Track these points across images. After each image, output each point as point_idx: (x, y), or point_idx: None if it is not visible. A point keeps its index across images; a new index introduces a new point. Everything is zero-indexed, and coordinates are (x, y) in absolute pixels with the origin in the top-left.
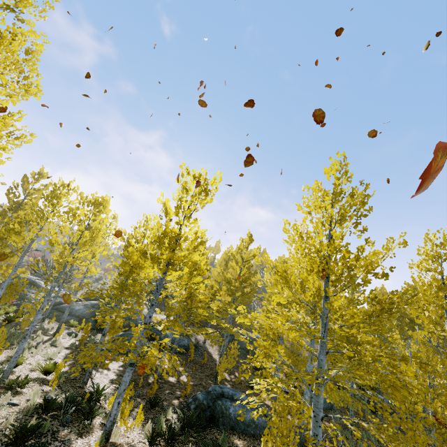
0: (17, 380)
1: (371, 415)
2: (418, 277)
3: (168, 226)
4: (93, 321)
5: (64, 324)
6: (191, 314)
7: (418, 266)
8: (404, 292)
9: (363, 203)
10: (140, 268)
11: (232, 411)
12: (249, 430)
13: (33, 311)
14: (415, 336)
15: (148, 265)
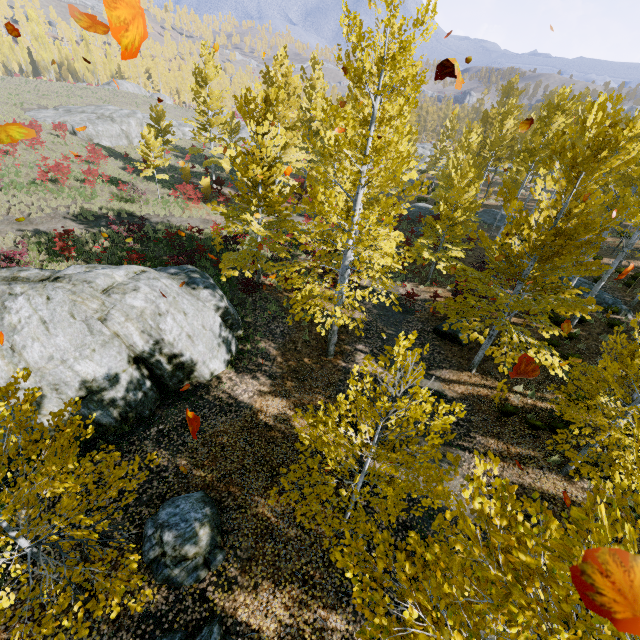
0: None
1: None
2: None
3: None
4: None
5: None
6: None
7: None
8: None
9: None
10: None
11: None
12: None
13: None
14: None
15: None
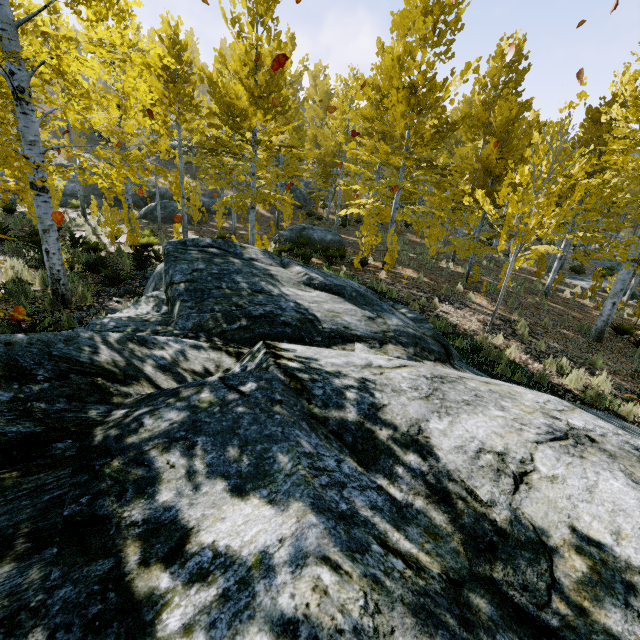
0: (147, 242)
1: (405, 230)
2: (477, 95)
3: (260, 59)
4: (97, 198)
5: (93, 202)
6: (296, 158)
7: (481, 83)
8: (464, 117)
9: (458, 21)
10: (246, 117)
11: (316, 236)
12: (331, 244)
13: (54, 191)
14: (457, 155)
15: (255, 113)
